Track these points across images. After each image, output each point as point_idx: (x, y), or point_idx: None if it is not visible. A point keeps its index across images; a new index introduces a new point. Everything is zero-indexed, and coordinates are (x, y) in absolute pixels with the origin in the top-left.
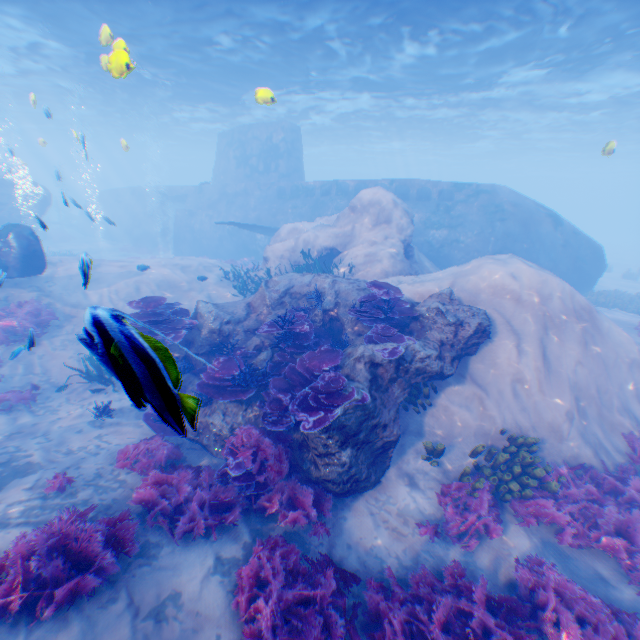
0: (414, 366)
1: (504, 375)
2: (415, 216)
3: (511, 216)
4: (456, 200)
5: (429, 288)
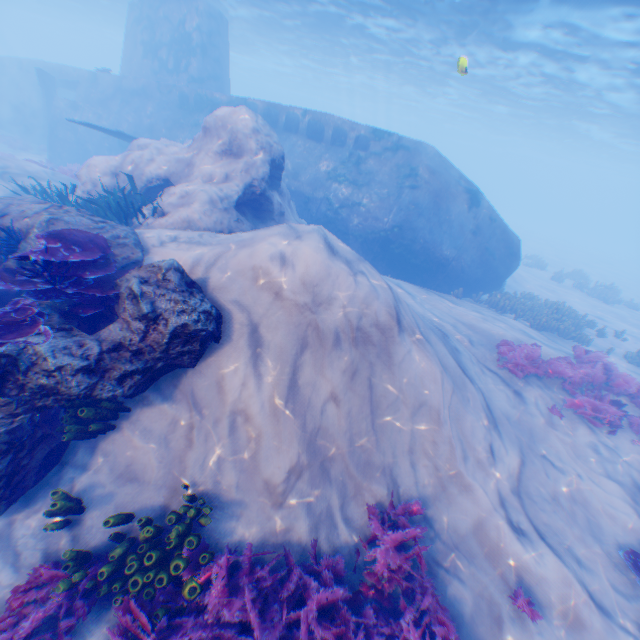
0: (36, 381)
1: (223, 404)
2: (323, 163)
3: (425, 185)
4: (372, 152)
5: (187, 256)
